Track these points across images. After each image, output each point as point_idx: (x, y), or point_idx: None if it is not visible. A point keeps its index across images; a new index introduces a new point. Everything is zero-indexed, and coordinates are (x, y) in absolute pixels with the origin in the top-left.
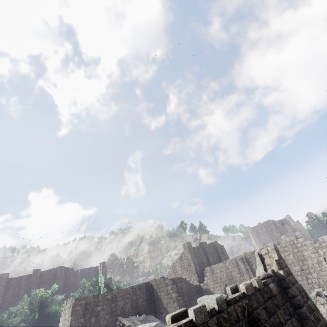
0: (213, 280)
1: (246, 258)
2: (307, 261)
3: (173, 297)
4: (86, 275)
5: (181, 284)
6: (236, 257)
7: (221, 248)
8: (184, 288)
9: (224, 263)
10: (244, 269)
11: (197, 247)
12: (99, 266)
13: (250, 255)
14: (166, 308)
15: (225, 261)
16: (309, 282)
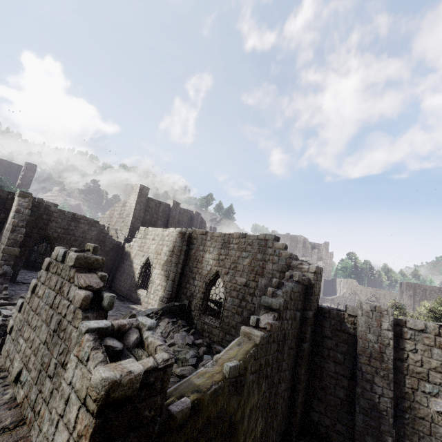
0: (140, 246)
1: (191, 236)
2: (262, 278)
3: (11, 223)
4: (4, 169)
5: (87, 228)
6: (181, 230)
7: (202, 225)
8: (90, 235)
9: (163, 231)
10: (177, 248)
11: (160, 202)
12: (23, 166)
13: (198, 235)
14: (2, 236)
15: (165, 229)
16: (242, 305)
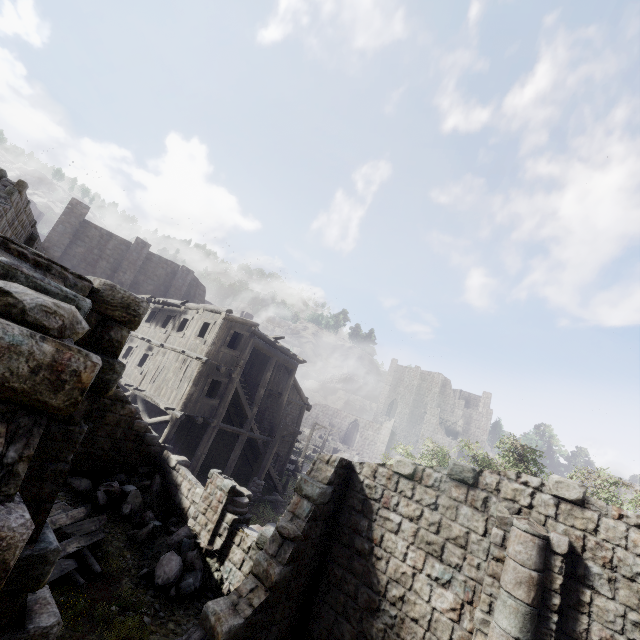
0: None
1: None
2: None
3: None
4: None
5: None
6: None
7: (197, 291)
8: None
9: None
10: None
11: (112, 234)
12: None
13: None
14: None
15: None
16: None
